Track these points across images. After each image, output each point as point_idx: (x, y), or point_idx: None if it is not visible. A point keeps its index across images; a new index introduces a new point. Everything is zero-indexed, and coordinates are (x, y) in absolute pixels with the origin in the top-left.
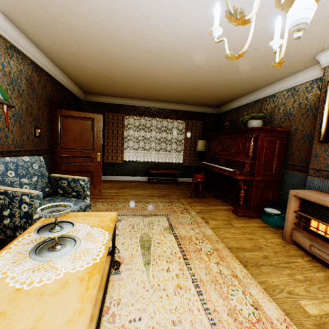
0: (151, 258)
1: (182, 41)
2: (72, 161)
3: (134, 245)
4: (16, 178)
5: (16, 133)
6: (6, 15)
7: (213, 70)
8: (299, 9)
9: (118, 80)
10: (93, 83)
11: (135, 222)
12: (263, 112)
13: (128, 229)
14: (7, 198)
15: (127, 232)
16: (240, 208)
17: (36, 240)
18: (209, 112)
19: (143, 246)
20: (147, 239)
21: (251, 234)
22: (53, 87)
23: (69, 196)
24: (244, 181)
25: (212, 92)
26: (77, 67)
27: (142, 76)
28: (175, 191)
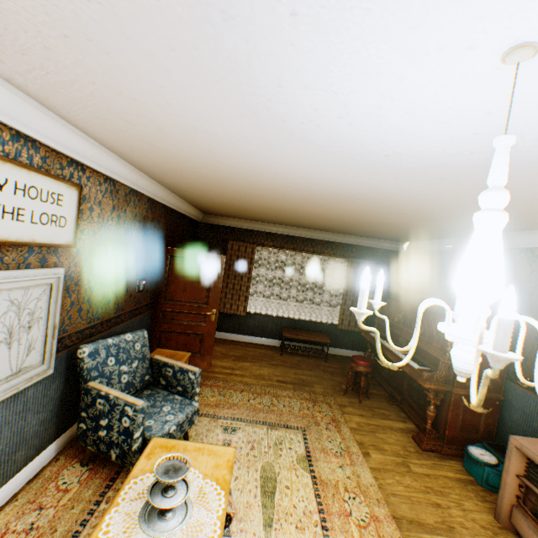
0: (275, 516)
1: (346, 193)
2: (178, 318)
3: (252, 485)
4: (116, 366)
5: (119, 294)
6: (133, 164)
7: (394, 215)
8: (461, 359)
9: (252, 209)
10: (218, 208)
11: (256, 437)
12: None
13: (245, 448)
14: (107, 403)
15: (243, 455)
16: (426, 436)
17: (144, 493)
18: (389, 248)
19: (264, 488)
20: (271, 475)
21: (438, 493)
22: (167, 219)
23: (173, 390)
24: (436, 391)
25: (392, 230)
26: (201, 197)
27: (287, 210)
28: (321, 375)
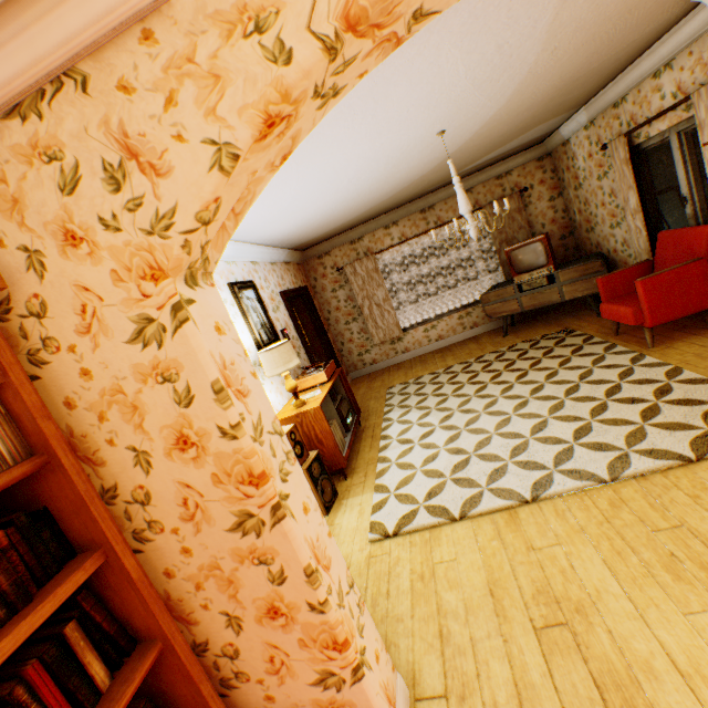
0: None
1: None
2: None
3: None
4: None
5: None
6: None
7: None
8: None
9: None
10: None
11: None
12: None
13: None
14: None
15: None
16: None
17: None
18: None
19: None
20: None
21: None
22: None
23: None
24: None
25: None
26: None
27: None
28: None
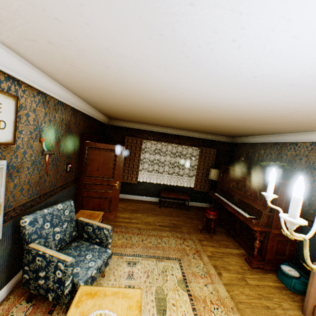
0: None
1: (210, 106)
2: (94, 188)
3: (150, 305)
4: (51, 229)
5: (52, 175)
6: (59, 82)
7: (236, 120)
8: None
9: (142, 116)
10: (119, 115)
11: (150, 268)
12: (282, 156)
13: (143, 277)
14: (44, 260)
15: (142, 282)
16: (254, 259)
17: None
18: (224, 141)
19: (158, 307)
20: (162, 296)
21: (267, 298)
22: (85, 122)
23: (93, 241)
24: (260, 231)
25: (230, 130)
26: (108, 107)
27: (165, 116)
28: (185, 220)
